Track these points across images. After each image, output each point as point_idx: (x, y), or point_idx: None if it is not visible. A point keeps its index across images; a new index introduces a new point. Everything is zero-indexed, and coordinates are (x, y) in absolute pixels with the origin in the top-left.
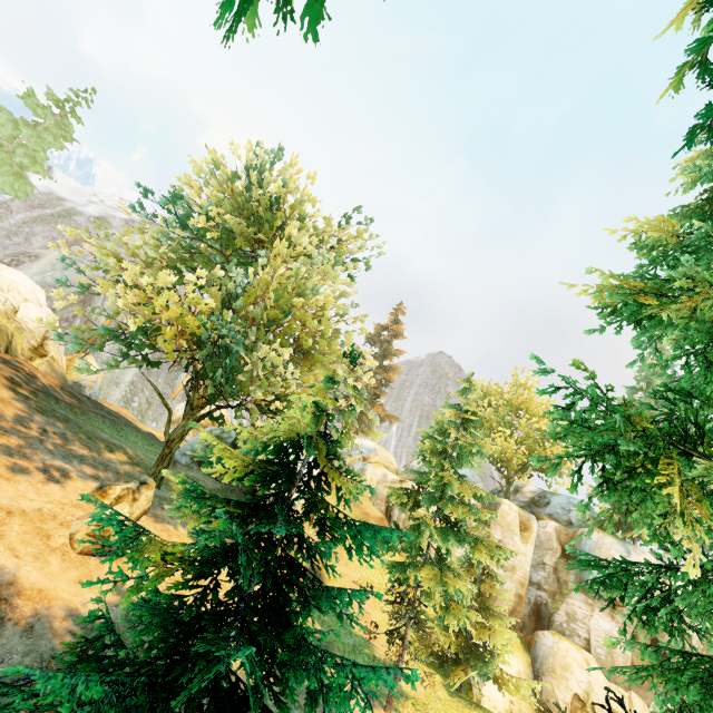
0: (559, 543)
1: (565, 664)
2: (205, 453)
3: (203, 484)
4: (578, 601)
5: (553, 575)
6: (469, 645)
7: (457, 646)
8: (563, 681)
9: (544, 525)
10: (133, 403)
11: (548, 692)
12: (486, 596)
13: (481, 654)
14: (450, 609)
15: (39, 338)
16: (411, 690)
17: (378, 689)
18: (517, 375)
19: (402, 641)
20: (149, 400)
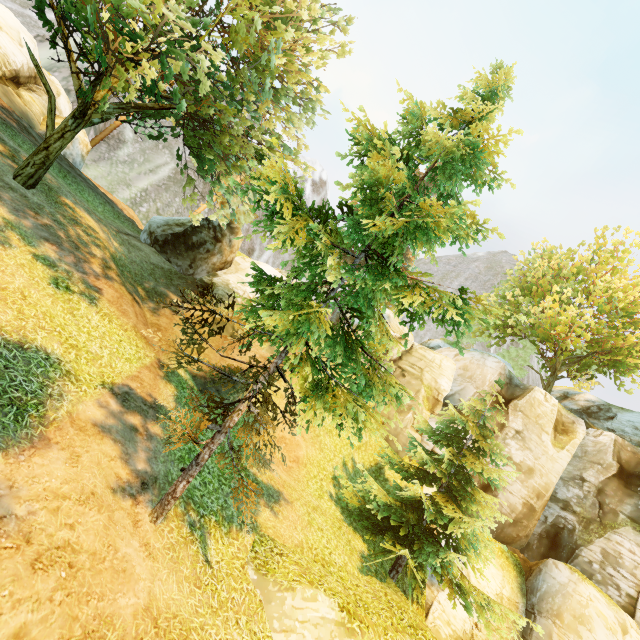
0: (617, 459)
1: (581, 615)
2: (160, 231)
3: (144, 255)
4: (630, 541)
5: (593, 497)
6: (422, 526)
7: (401, 520)
8: (571, 635)
9: (596, 433)
10: (140, 208)
11: (542, 639)
12: (468, 476)
13: (435, 542)
14: (325, 394)
15: (6, 68)
16: (274, 527)
17: (194, 492)
18: (604, 239)
19: (223, 419)
20: (160, 211)
